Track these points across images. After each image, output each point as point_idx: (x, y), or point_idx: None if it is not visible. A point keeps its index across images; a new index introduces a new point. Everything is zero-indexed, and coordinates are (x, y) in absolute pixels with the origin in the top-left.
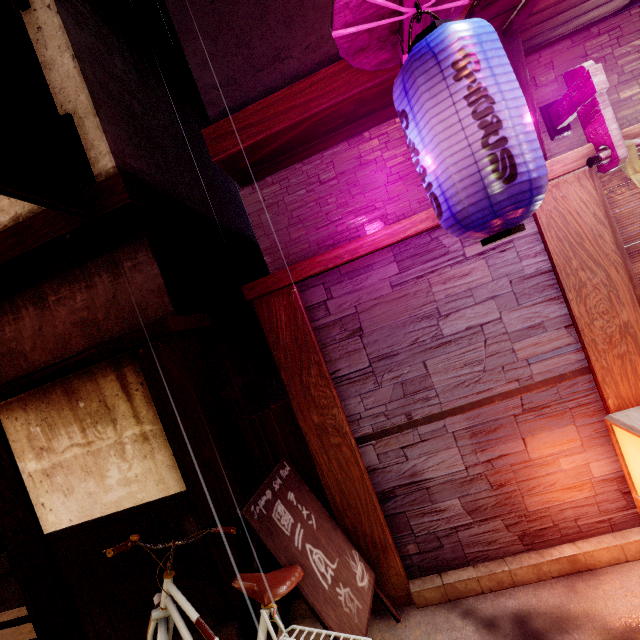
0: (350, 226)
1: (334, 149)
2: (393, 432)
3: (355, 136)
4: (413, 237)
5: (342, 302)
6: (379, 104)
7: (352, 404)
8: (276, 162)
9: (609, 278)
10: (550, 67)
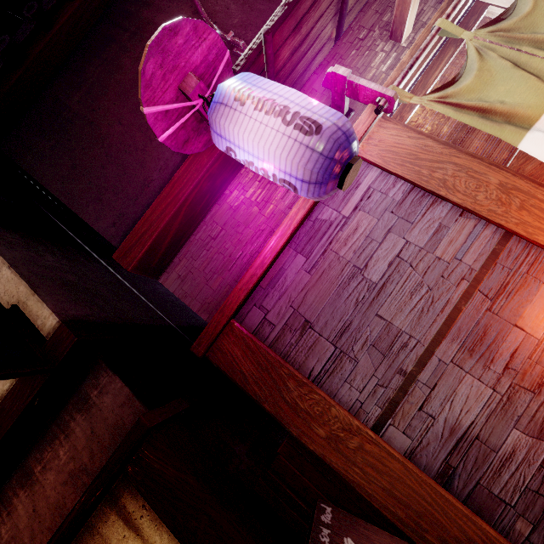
0: (252, 253)
1: (211, 213)
2: (400, 398)
3: (220, 197)
4: (299, 229)
5: (278, 309)
6: (226, 173)
7: (345, 395)
8: (179, 249)
9: (457, 165)
10: (314, 91)
